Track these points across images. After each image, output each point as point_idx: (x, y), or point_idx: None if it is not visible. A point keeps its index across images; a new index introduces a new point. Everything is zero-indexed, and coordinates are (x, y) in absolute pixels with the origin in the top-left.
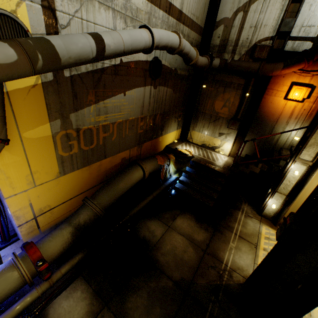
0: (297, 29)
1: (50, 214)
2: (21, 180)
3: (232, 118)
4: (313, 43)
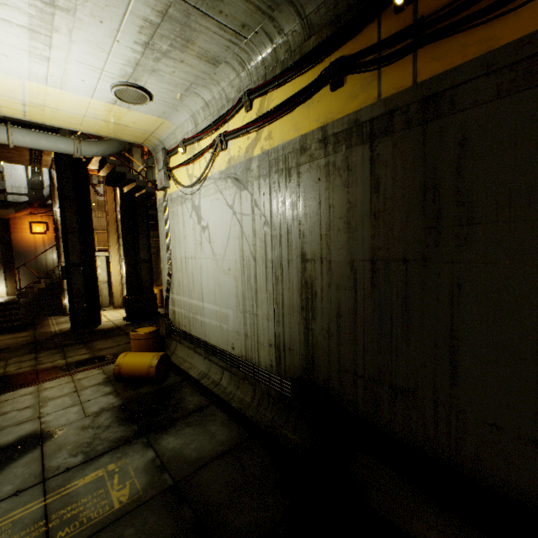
0: (11, 188)
1: None
2: None
3: None
4: (29, 197)
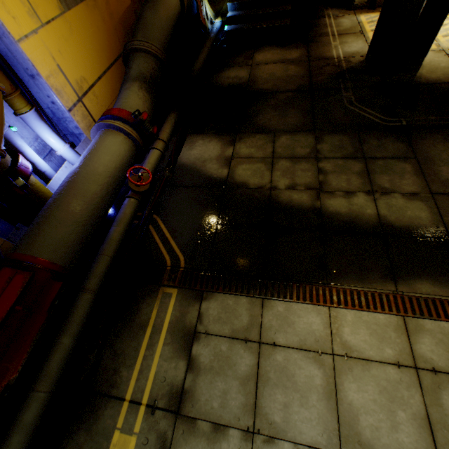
0: None
1: (94, 98)
2: (14, 1)
3: None
4: None
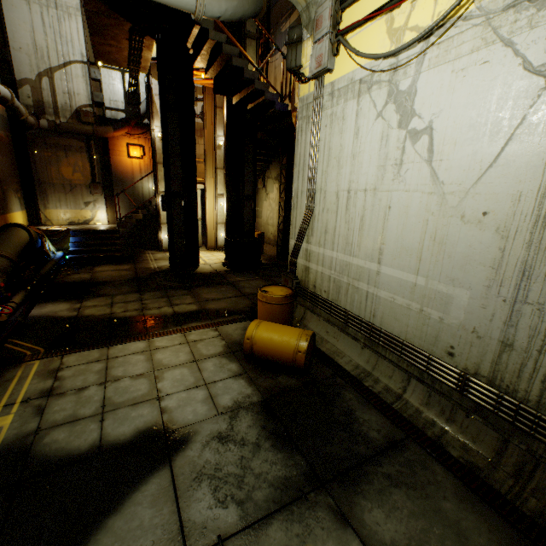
0: (108, 101)
1: None
2: None
3: (91, 183)
4: (126, 114)
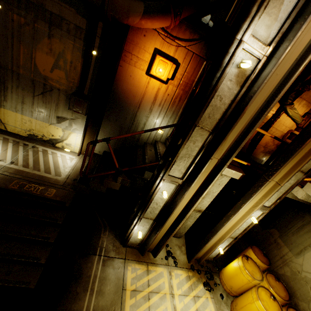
0: None
1: None
2: None
3: (75, 93)
4: None
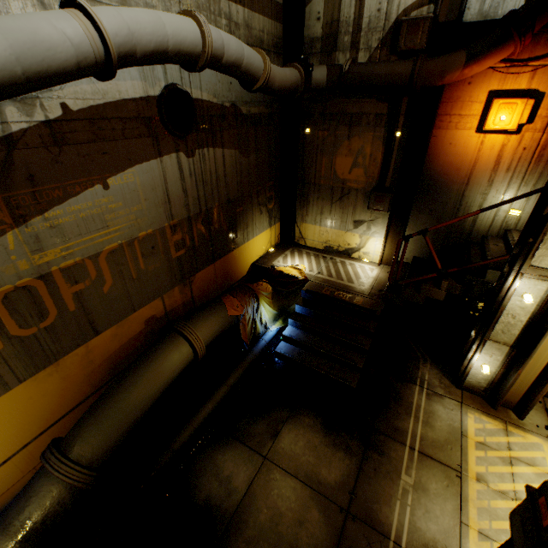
0: None
1: None
2: None
3: (374, 188)
4: None
